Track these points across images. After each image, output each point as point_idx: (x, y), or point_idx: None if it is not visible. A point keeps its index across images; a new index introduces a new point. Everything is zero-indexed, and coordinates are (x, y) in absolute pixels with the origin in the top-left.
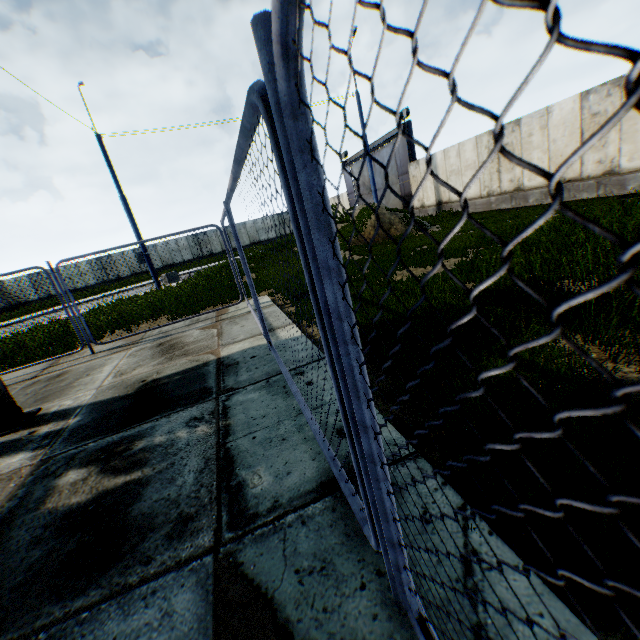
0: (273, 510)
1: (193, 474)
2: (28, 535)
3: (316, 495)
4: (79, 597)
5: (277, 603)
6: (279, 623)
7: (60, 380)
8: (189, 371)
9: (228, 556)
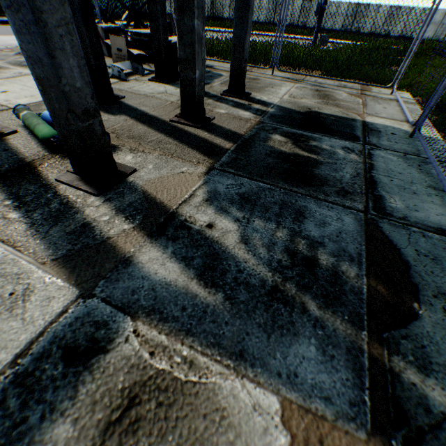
0: (402, 220)
1: (349, 175)
2: (263, 150)
3: (434, 231)
4: (295, 187)
5: (401, 253)
6: (402, 259)
7: (256, 82)
8: (341, 118)
9: (372, 220)
